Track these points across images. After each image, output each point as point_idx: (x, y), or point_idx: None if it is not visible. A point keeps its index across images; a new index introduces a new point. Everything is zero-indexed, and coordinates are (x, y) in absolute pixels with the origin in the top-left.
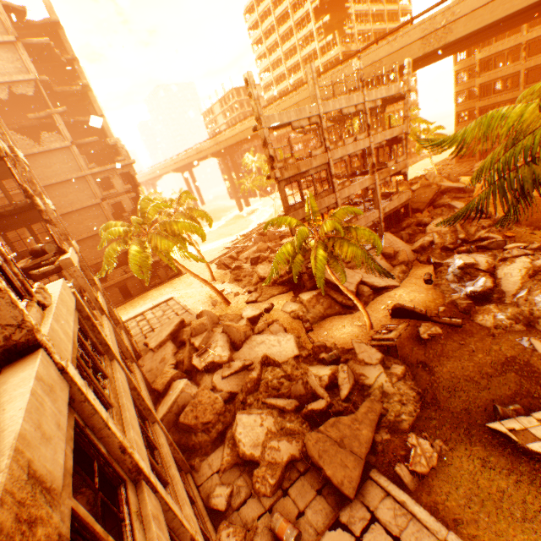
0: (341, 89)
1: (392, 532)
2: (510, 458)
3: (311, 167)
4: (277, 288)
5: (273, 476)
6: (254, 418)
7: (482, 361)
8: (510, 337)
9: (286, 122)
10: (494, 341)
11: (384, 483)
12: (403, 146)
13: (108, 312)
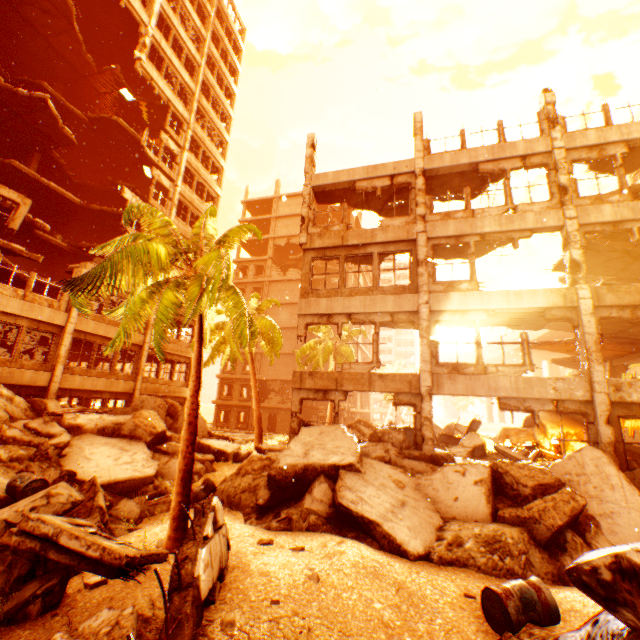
0: None
1: None
2: None
3: (371, 241)
4: None
5: None
6: None
7: None
8: None
9: (344, 180)
10: None
11: None
12: None
13: (104, 335)
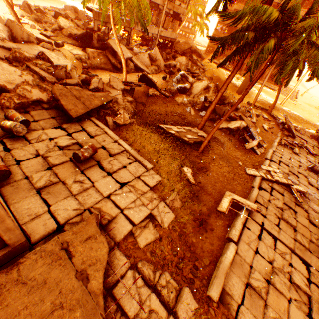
0: None
1: (91, 135)
2: (160, 134)
3: None
4: (72, 41)
5: (20, 100)
6: (15, 70)
7: (169, 110)
8: (185, 107)
9: None
10: (178, 106)
11: (97, 122)
12: None
13: None
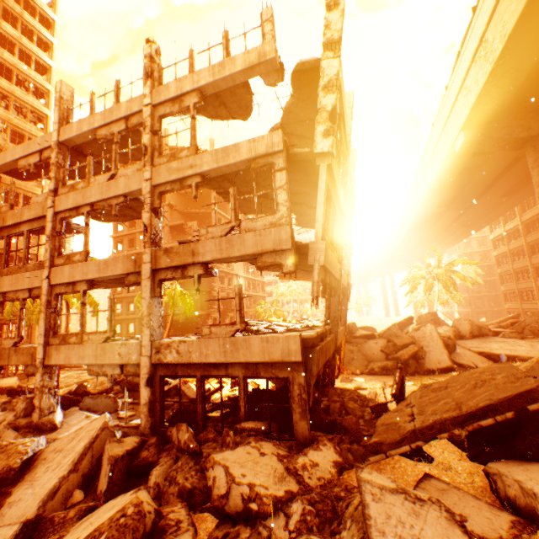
0: (452, 131)
1: None
2: None
3: (22, 220)
4: None
5: None
6: None
7: None
8: None
9: (11, 160)
10: None
11: None
12: (278, 187)
13: None
